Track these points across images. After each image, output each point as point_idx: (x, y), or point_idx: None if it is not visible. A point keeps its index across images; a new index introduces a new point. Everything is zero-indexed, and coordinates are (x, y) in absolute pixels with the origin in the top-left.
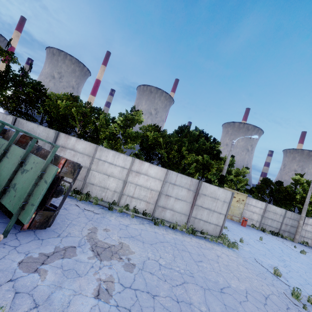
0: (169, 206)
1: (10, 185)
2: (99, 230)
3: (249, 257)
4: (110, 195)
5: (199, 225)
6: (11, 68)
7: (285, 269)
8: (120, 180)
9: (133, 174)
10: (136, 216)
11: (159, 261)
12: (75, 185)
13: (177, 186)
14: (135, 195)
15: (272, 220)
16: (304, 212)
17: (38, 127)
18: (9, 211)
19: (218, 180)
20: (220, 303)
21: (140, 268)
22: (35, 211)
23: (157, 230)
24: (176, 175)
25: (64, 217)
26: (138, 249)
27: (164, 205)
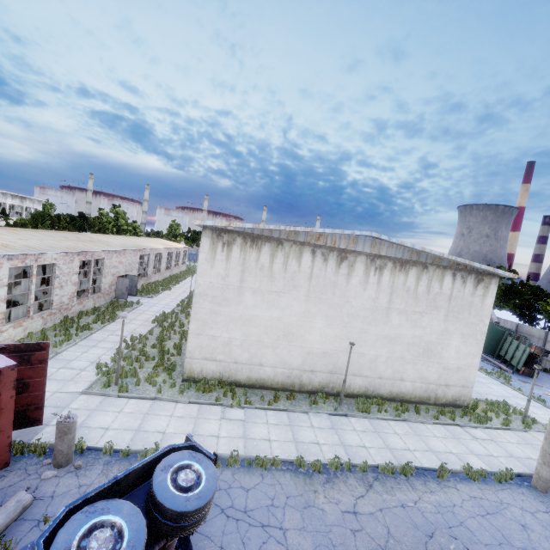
0: None
1: (513, 356)
2: None
3: None
4: None
5: None
6: (513, 282)
7: None
8: None
9: None
10: None
11: None
12: None
13: None
14: None
15: None
16: None
17: (532, 328)
18: (514, 367)
19: None
20: None
21: None
22: (524, 367)
23: None
24: None
25: (545, 381)
26: None
27: None
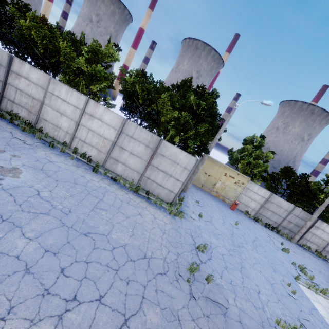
0: (122, 160)
1: None
2: (5, 154)
3: (188, 228)
4: (63, 136)
5: (151, 187)
6: None
7: (226, 252)
8: (73, 120)
9: (87, 117)
10: (80, 160)
11: (41, 192)
12: (29, 119)
13: (134, 140)
14: (87, 140)
15: (273, 212)
16: (317, 213)
17: None
18: None
19: (195, 146)
20: (64, 239)
21: (3, 188)
22: None
23: (89, 175)
24: (135, 127)
25: None
26: (30, 178)
27: (117, 157)
